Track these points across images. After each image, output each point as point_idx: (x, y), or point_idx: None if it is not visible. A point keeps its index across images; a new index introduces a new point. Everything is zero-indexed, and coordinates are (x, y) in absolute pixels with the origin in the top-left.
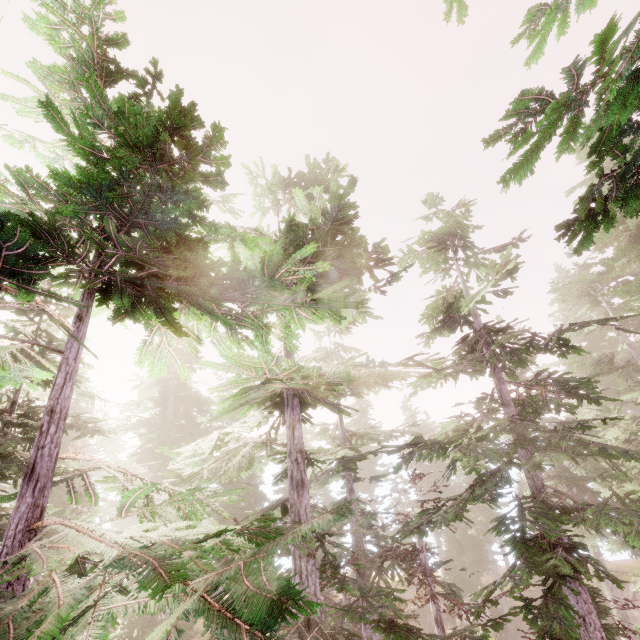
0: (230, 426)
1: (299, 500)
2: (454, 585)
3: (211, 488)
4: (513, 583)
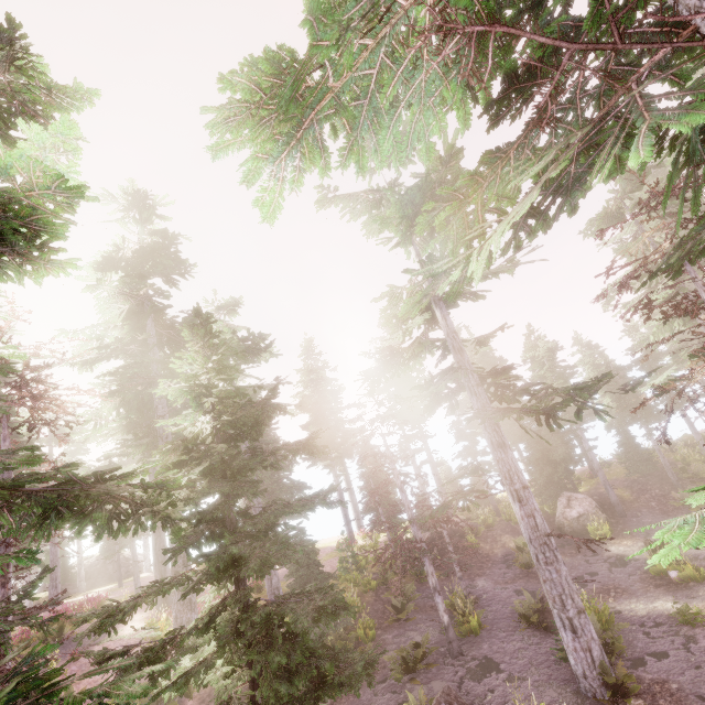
0: None
1: None
2: None
3: None
4: None
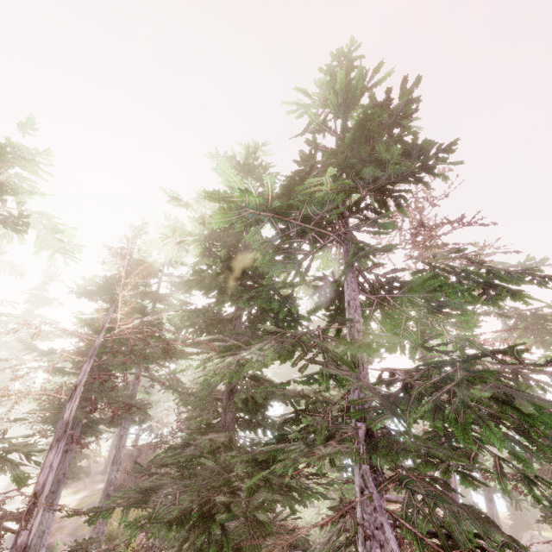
0: None
1: None
2: None
3: None
4: None
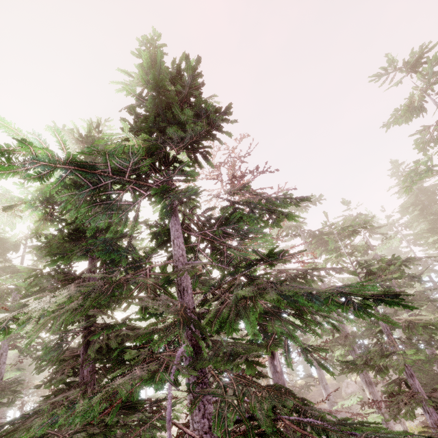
0: None
1: (344, 326)
2: None
3: None
4: (424, 338)
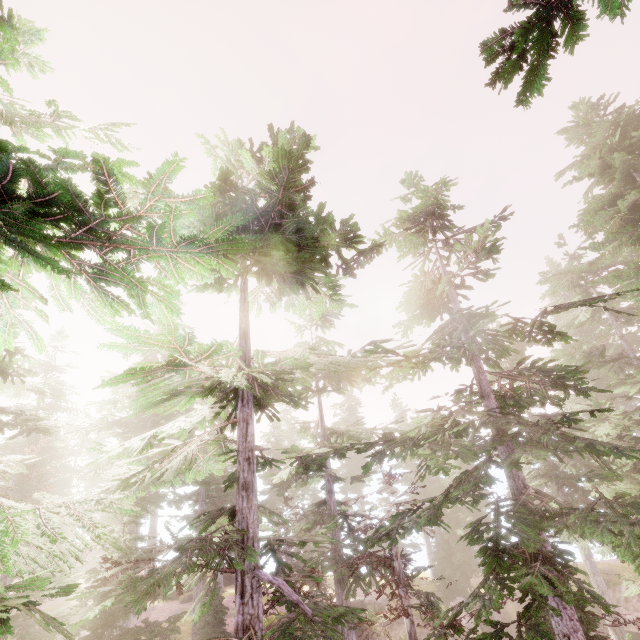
0: (172, 422)
1: (247, 505)
2: (432, 594)
3: (94, 496)
4: (482, 605)
